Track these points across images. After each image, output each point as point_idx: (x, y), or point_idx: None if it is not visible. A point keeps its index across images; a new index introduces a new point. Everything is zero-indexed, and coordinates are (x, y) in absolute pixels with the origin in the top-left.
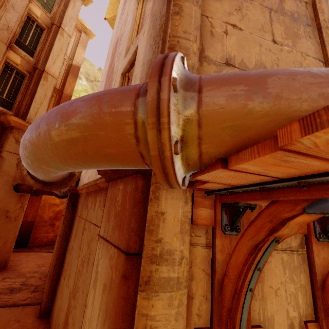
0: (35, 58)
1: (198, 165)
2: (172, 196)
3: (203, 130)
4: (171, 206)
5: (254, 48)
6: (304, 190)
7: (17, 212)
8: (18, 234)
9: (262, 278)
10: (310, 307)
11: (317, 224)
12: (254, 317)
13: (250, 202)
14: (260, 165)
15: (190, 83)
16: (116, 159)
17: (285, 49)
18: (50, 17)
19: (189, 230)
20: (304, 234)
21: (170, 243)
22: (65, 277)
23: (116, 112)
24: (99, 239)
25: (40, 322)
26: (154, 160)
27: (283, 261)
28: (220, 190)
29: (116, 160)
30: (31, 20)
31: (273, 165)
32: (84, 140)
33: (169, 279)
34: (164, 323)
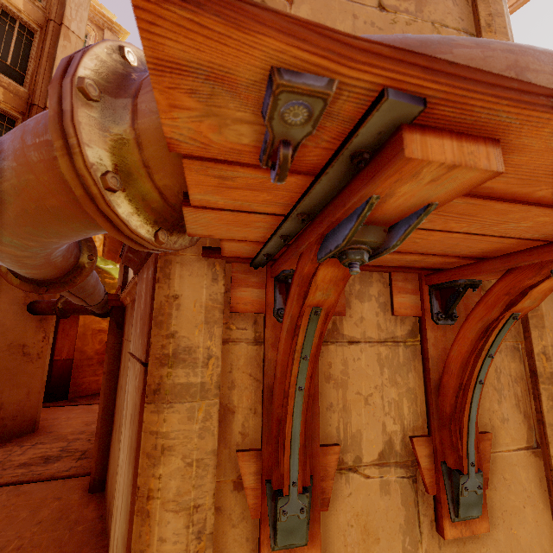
0: (28, 86)
1: (170, 209)
2: (191, 272)
3: (146, 153)
4: (189, 286)
5: (342, 22)
6: (313, 229)
7: (39, 346)
8: (50, 381)
9: (345, 382)
10: (422, 418)
11: (436, 300)
12: (330, 434)
13: (294, 266)
14: (213, 192)
15: (126, 86)
16: (68, 216)
17: (401, 19)
18: (42, 7)
19: (221, 319)
20: (417, 318)
21: (189, 338)
22: (116, 430)
23: (41, 143)
24: (130, 359)
25: (91, 498)
26: (85, 203)
27: (380, 357)
28: (257, 255)
29: (68, 218)
30: (9, 17)
31: (225, 188)
32: (15, 192)
33: (188, 385)
34: (182, 441)
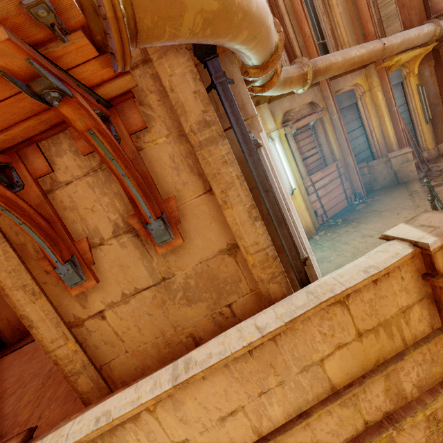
0: None
1: None
2: None
3: None
4: None
5: None
6: None
7: None
8: None
9: (76, 206)
10: (130, 205)
11: None
12: (81, 234)
13: None
14: None
15: None
16: None
17: None
18: None
19: None
20: None
21: None
22: None
23: None
24: None
25: None
26: None
27: (89, 184)
28: None
29: None
30: None
31: None
32: None
33: None
34: (0, 266)
